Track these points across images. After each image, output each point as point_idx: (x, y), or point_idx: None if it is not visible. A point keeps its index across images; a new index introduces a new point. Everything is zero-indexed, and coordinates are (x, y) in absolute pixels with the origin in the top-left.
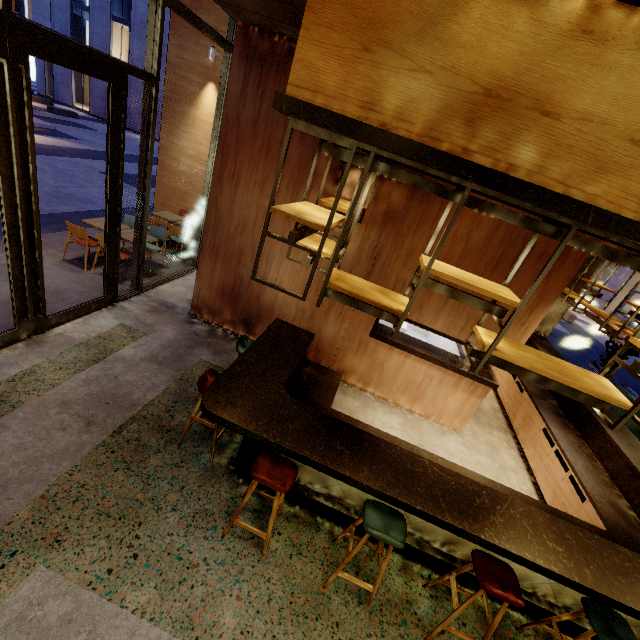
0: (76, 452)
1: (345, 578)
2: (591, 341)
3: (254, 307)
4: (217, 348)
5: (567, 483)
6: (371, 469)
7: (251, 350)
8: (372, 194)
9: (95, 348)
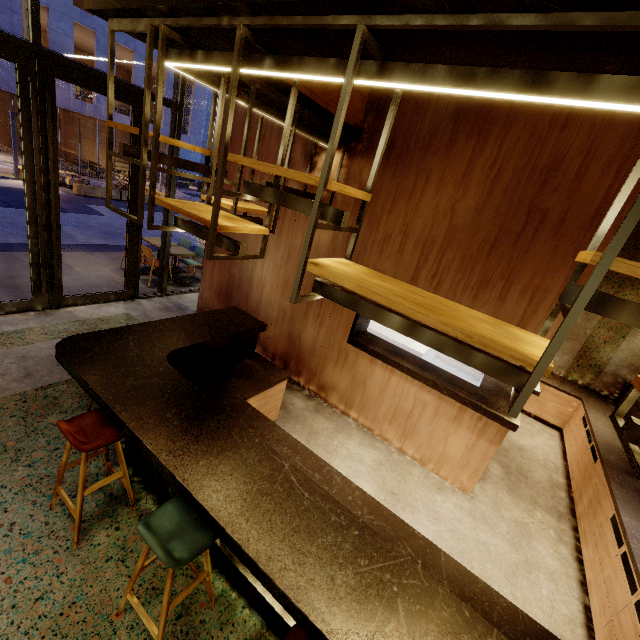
0: None
1: (133, 605)
2: None
3: (243, 308)
4: None
5: (631, 615)
6: (187, 447)
7: (170, 320)
8: (343, 175)
9: (88, 325)
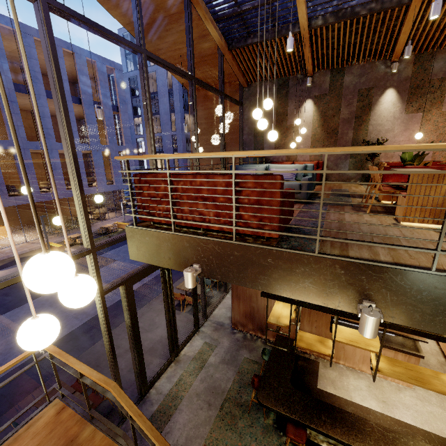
0: (209, 421)
1: None
2: None
3: (263, 321)
4: (250, 348)
5: None
6: (342, 430)
7: (270, 361)
8: None
9: (199, 360)
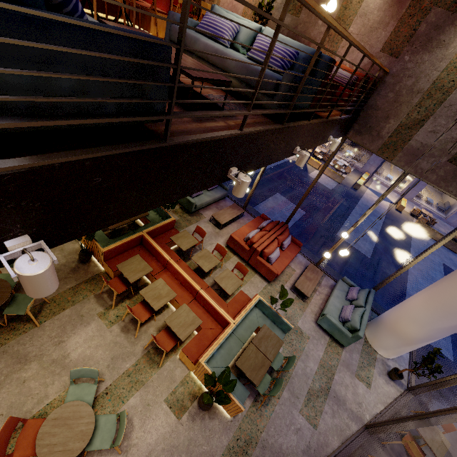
0: None
1: None
2: (346, 198)
3: None
4: None
5: None
6: None
7: None
8: None
9: None
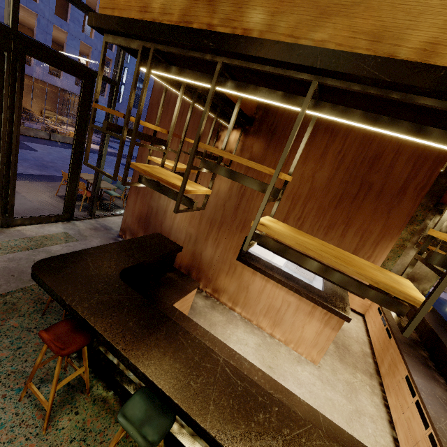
0: None
1: None
2: None
3: (158, 231)
4: None
5: (427, 443)
6: (150, 350)
7: (115, 244)
8: (239, 146)
9: (35, 242)
